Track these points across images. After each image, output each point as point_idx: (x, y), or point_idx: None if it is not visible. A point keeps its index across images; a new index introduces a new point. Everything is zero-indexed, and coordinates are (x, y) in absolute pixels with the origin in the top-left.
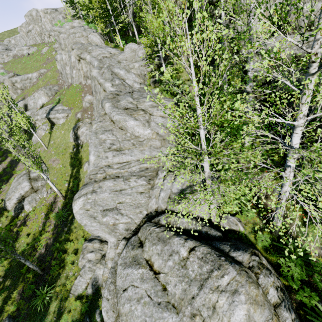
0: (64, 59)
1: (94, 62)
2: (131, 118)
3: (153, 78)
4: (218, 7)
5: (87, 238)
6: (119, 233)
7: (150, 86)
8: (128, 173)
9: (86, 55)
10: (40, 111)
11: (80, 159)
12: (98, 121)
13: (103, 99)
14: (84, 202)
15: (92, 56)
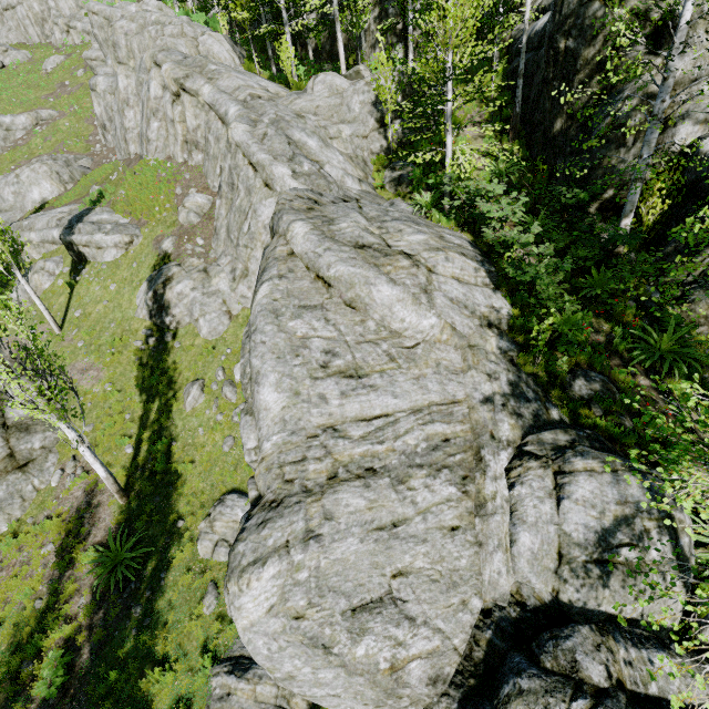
0: (122, 87)
1: (226, 106)
2: (380, 278)
3: (394, 171)
4: (650, 1)
5: (220, 650)
6: (409, 699)
7: (383, 190)
8: (399, 456)
9: (202, 84)
10: (40, 221)
11: (173, 373)
12: (273, 273)
13: (281, 210)
14: (284, 581)
15: (219, 89)
